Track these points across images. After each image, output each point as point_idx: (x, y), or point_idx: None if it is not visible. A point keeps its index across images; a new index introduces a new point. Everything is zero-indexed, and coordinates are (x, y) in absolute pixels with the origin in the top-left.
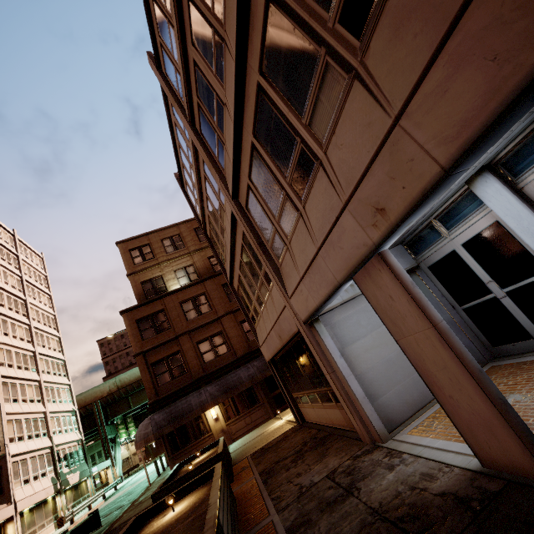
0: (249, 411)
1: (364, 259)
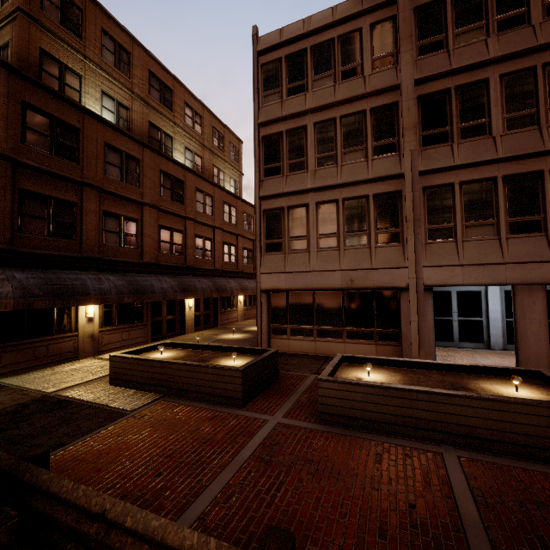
0: (130, 326)
1: (541, 284)
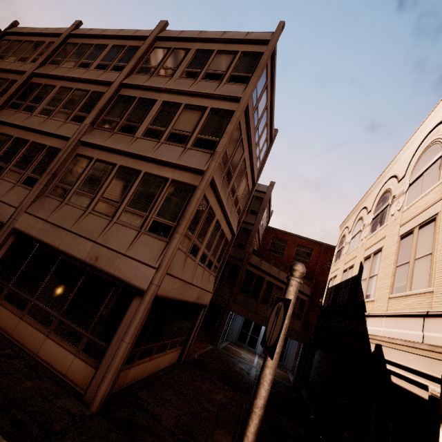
0: None
1: None
